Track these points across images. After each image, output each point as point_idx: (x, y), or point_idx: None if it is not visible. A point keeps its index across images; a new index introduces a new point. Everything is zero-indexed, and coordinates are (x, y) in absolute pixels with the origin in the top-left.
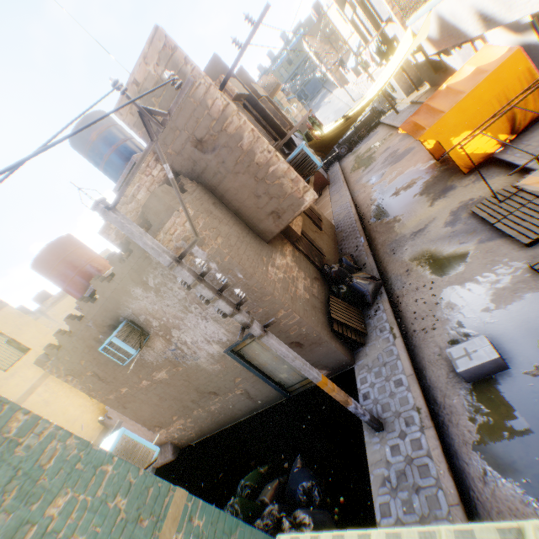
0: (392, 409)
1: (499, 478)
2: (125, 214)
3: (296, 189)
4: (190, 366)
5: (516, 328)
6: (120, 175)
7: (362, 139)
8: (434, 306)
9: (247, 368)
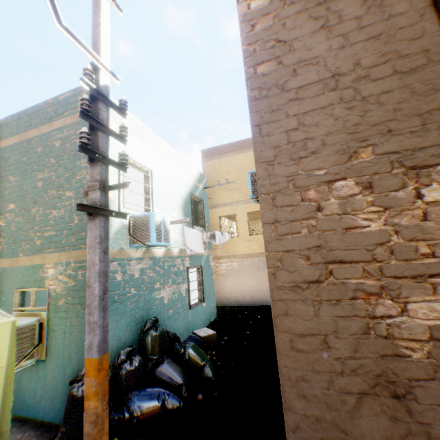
0: None
1: None
2: None
3: None
4: None
5: None
6: None
7: None
8: None
9: None
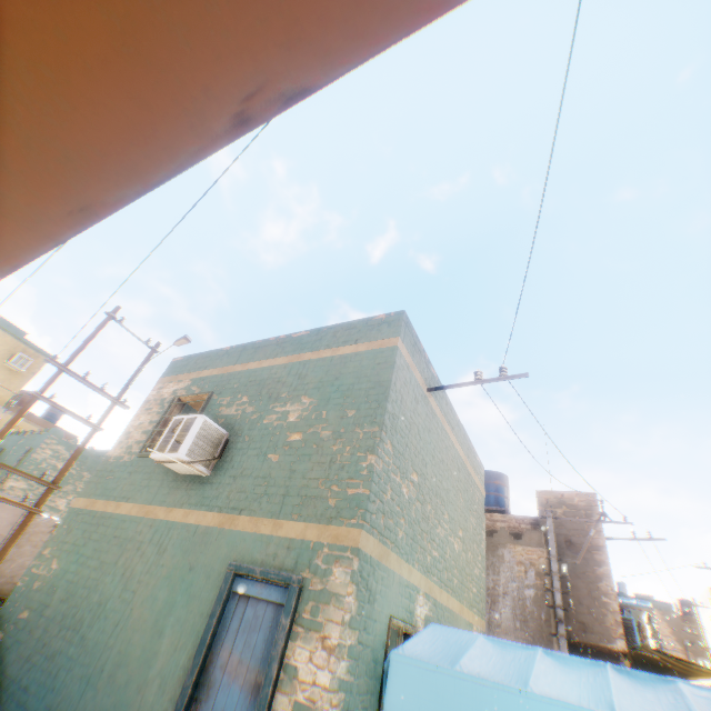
0: None
1: None
2: None
3: (613, 627)
4: None
5: None
6: (488, 505)
7: None
8: None
9: None
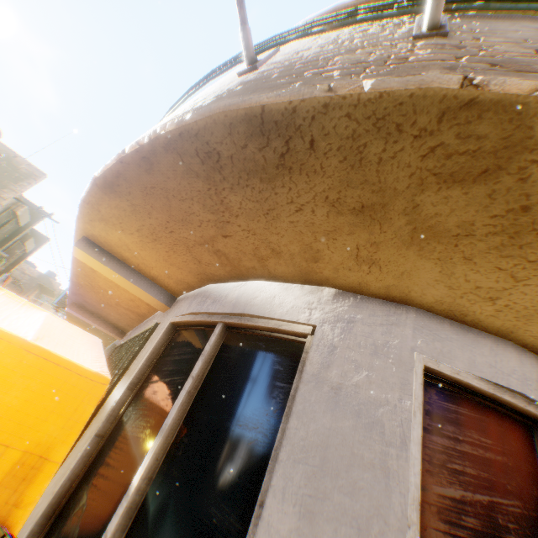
0: None
1: None
2: None
3: None
4: None
5: None
6: None
7: None
8: None
9: None
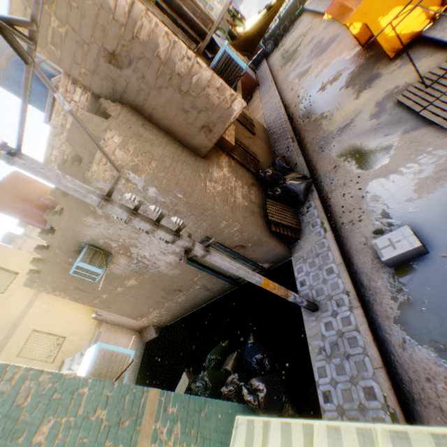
0: (325, 293)
1: (416, 346)
2: (61, 145)
3: (223, 99)
4: (154, 273)
5: (437, 215)
6: (46, 104)
7: (287, 32)
8: (360, 199)
9: (201, 270)
